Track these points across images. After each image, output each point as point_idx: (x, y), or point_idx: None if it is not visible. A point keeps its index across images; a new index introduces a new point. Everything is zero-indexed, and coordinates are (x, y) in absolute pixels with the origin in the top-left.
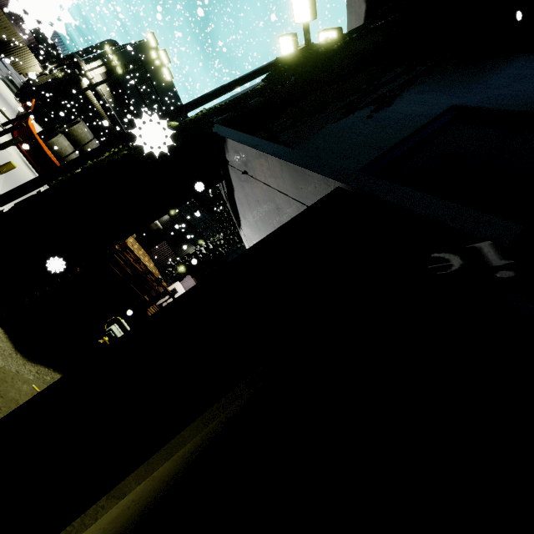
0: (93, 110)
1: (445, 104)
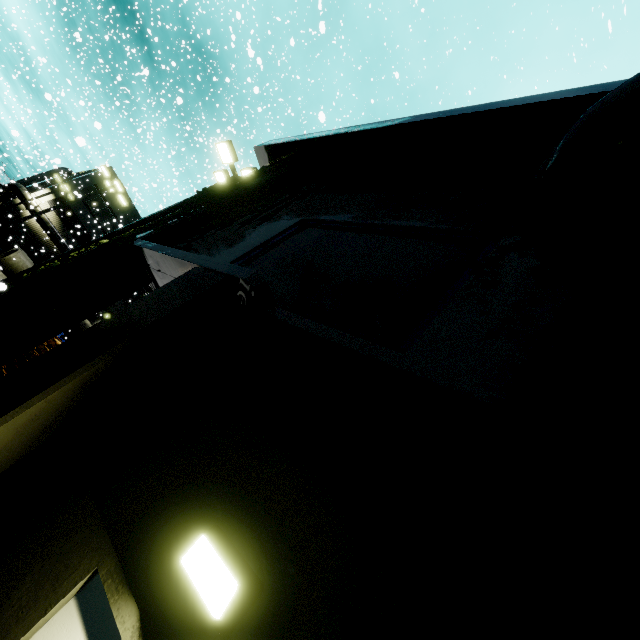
0: (35, 238)
1: (300, 218)
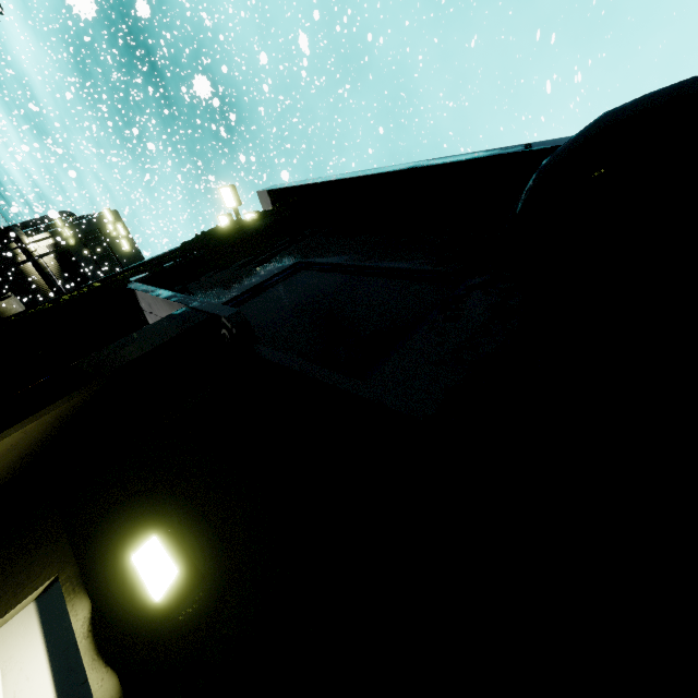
0: (31, 284)
1: (296, 261)
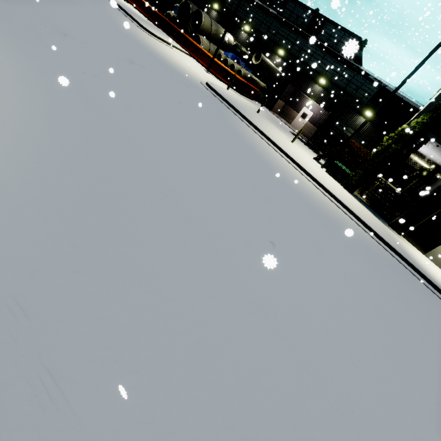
0: None
1: None
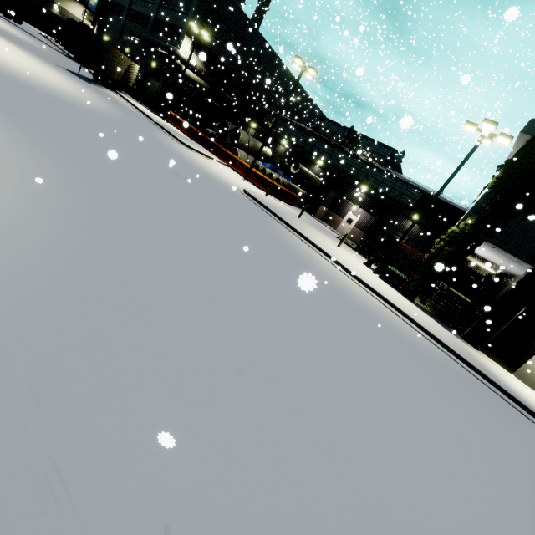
0: (196, 86)
1: None
